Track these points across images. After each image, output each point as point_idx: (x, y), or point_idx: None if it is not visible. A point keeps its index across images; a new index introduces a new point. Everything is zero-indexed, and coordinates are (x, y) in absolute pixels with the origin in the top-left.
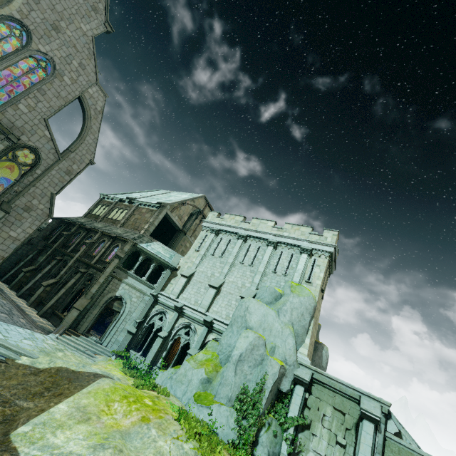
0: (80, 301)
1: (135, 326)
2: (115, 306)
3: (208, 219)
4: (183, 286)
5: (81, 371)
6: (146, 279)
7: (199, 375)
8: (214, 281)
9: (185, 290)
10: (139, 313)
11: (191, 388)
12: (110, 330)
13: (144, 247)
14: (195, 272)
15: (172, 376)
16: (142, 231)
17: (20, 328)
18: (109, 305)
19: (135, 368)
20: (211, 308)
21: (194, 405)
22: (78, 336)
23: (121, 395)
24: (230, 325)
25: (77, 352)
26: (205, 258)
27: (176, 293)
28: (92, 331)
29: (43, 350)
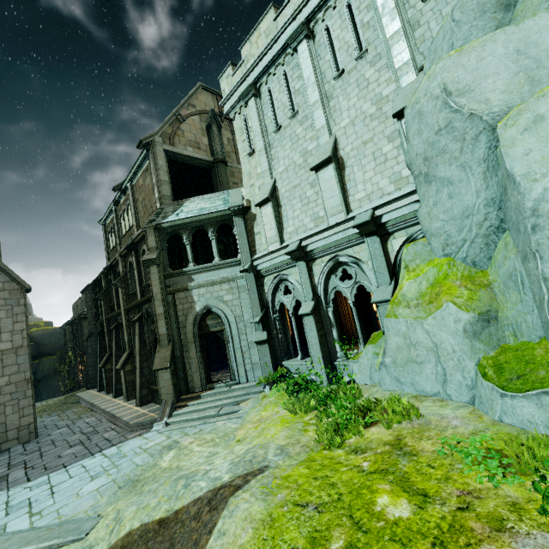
0: (158, 357)
1: (260, 330)
2: (211, 325)
3: (226, 94)
4: (275, 219)
5: (180, 508)
6: (219, 260)
7: (451, 325)
8: (315, 157)
9: (284, 221)
10: (249, 309)
11: (453, 363)
12: (233, 360)
13: (173, 220)
14: (275, 183)
15: (383, 362)
16: (157, 206)
17: (93, 458)
18: (202, 331)
19: (308, 383)
20: (351, 200)
21: (516, 402)
22: (199, 398)
23: (297, 547)
24: (424, 183)
25: (206, 424)
26: (272, 149)
27: (274, 238)
28: (222, 373)
29: (127, 481)
